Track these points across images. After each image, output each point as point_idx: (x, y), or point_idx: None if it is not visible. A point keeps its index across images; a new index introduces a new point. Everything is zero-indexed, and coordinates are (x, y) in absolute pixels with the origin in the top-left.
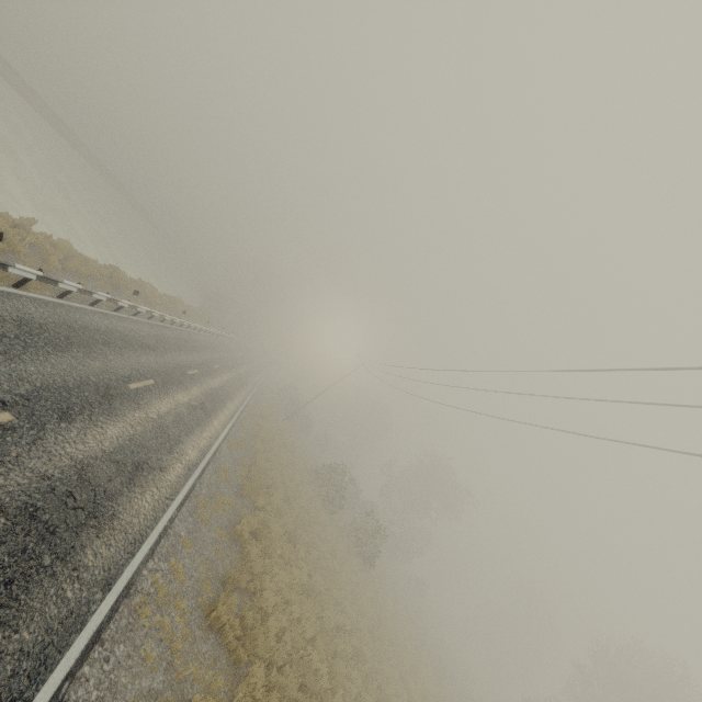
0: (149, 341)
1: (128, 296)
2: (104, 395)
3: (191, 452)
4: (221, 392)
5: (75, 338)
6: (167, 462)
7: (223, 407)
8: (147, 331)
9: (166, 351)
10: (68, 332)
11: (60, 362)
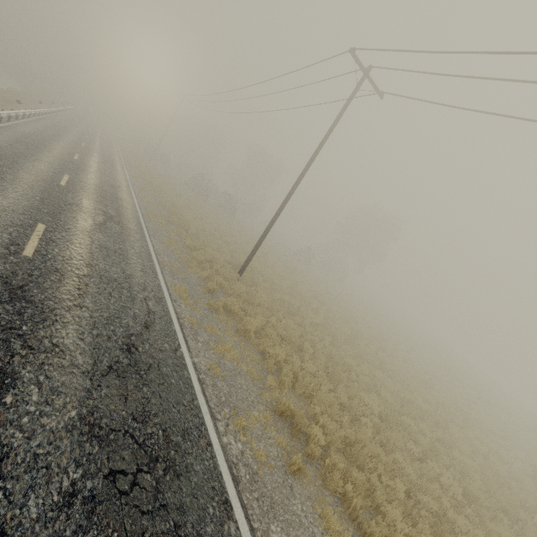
0: (49, 133)
1: (2, 105)
2: (74, 164)
3: (122, 181)
4: (105, 152)
5: (35, 143)
6: (118, 185)
7: (114, 160)
8: (40, 127)
9: (61, 136)
10: (30, 141)
11: (48, 155)
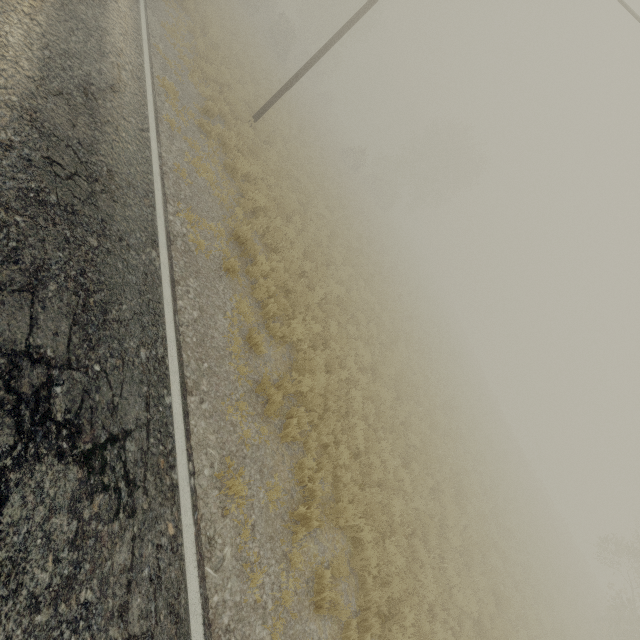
0: None
1: None
2: None
3: None
4: None
5: None
6: None
7: None
8: None
9: None
10: None
11: None
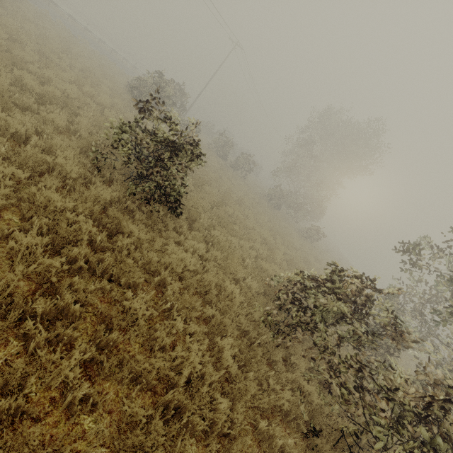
0: None
1: None
2: None
3: None
4: None
5: None
6: None
7: None
8: None
9: None
10: None
11: None
